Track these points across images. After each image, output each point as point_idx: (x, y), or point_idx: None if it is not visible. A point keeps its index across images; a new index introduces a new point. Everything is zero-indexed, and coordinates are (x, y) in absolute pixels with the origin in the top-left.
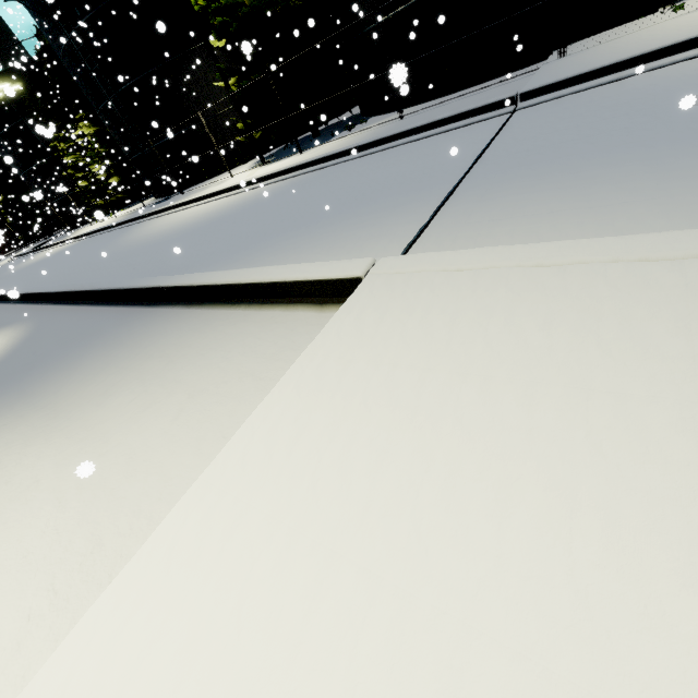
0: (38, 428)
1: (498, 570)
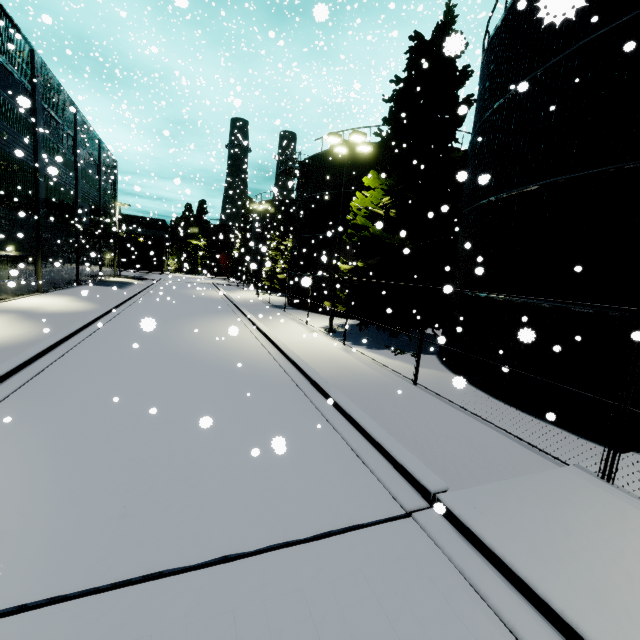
0: None
1: None
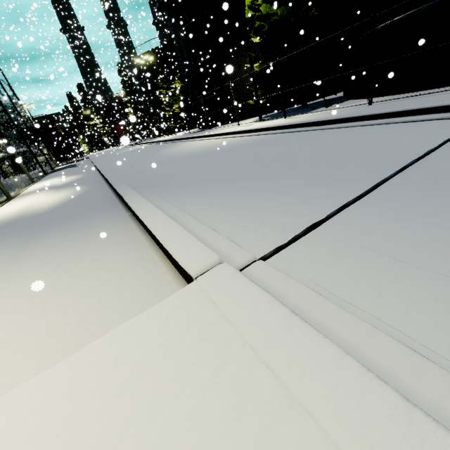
0: None
1: None
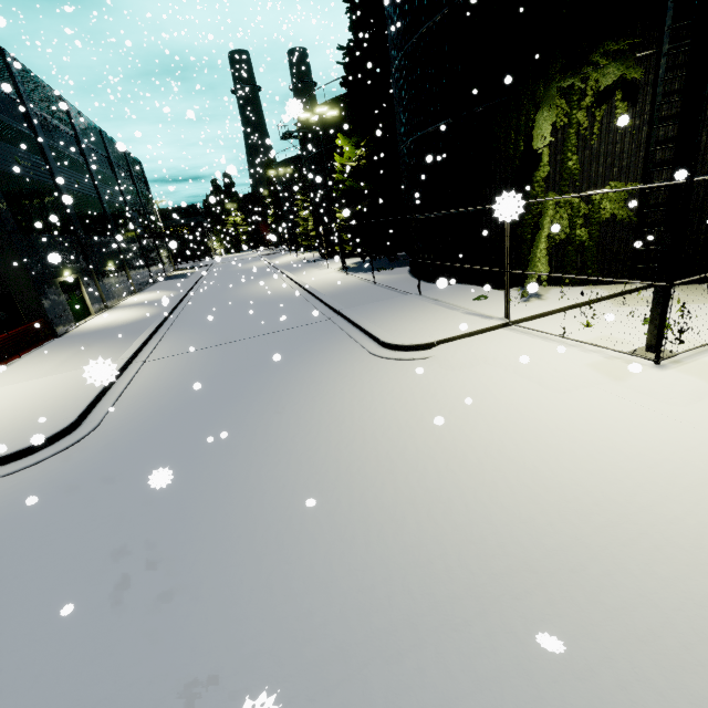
0: (72, 356)
1: (3, 403)
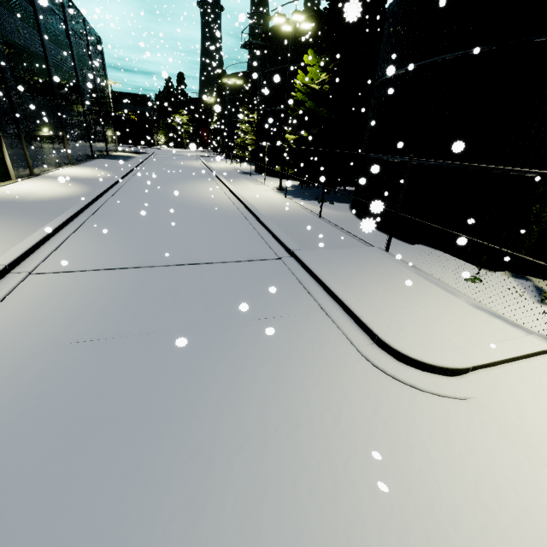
0: None
1: None
